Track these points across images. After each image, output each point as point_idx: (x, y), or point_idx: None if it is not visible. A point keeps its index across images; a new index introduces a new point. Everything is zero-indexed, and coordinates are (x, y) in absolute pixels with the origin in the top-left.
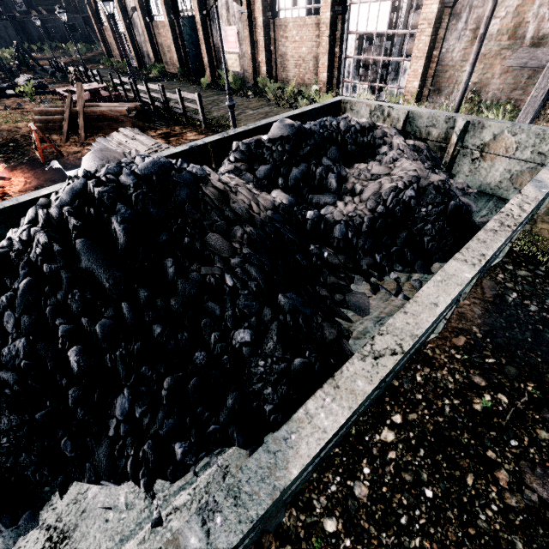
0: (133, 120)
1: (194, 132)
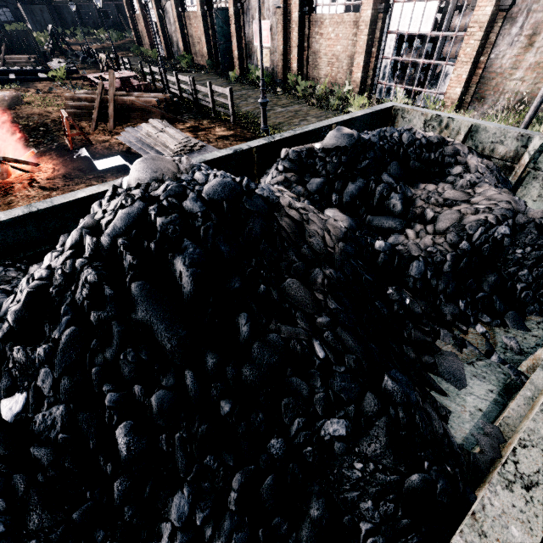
0: (162, 111)
1: (222, 127)
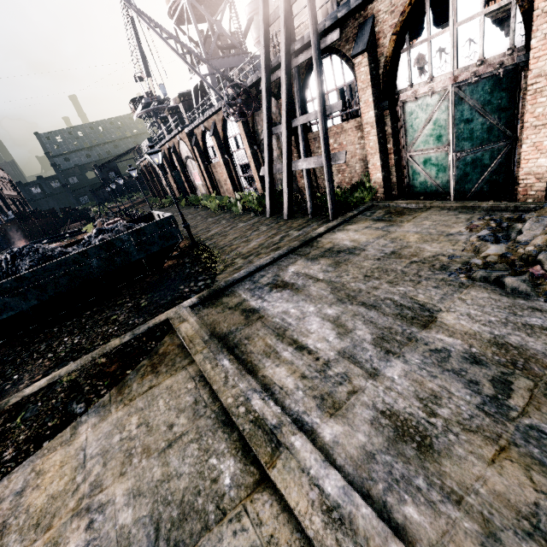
0: None
1: None
